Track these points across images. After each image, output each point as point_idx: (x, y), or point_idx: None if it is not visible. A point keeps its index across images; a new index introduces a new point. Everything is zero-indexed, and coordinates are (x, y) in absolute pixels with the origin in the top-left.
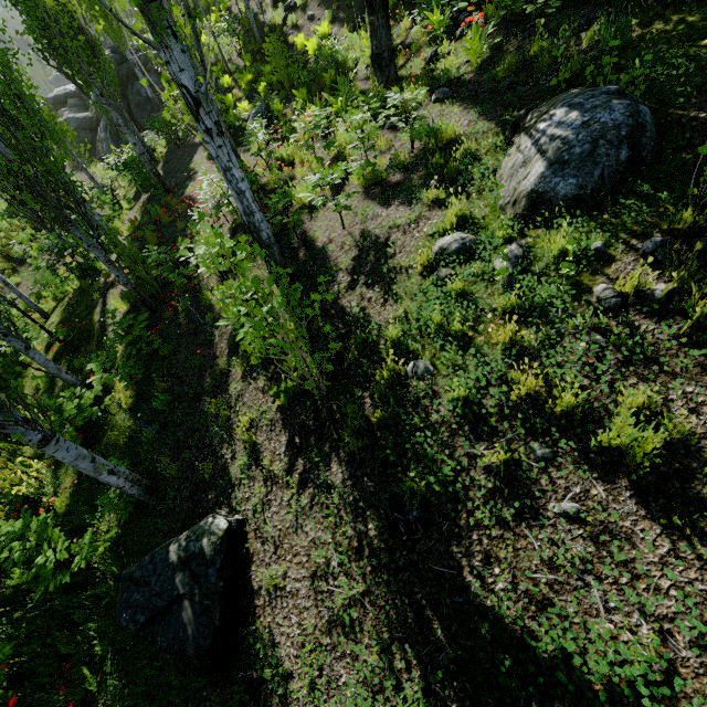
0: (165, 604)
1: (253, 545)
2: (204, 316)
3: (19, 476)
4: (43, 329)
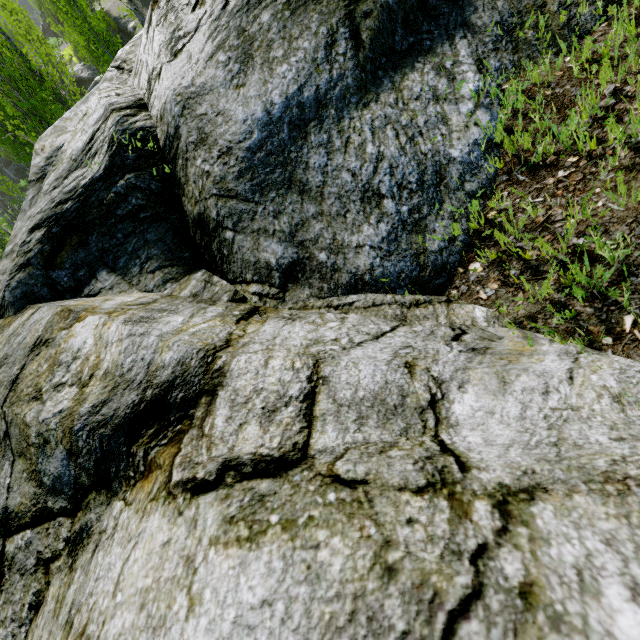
0: None
1: None
2: None
3: None
4: None
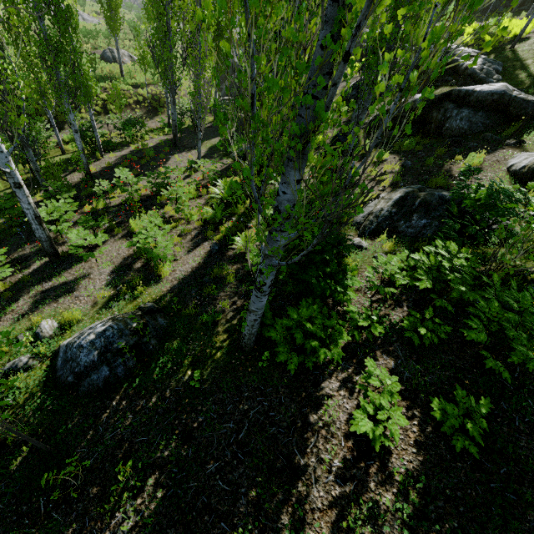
0: None
1: None
2: None
3: None
4: (29, 164)
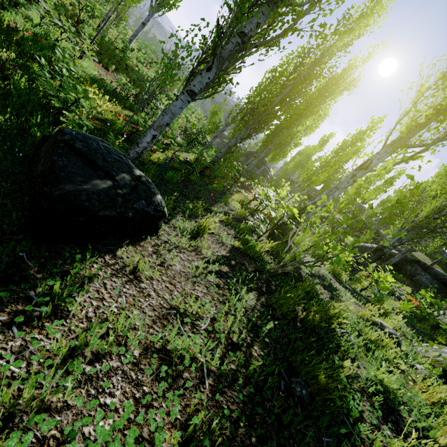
0: (100, 164)
1: (147, 244)
2: (221, 198)
3: (93, 96)
4: None
